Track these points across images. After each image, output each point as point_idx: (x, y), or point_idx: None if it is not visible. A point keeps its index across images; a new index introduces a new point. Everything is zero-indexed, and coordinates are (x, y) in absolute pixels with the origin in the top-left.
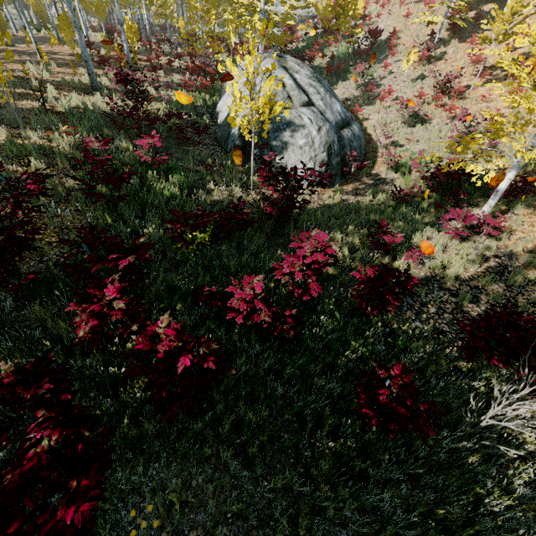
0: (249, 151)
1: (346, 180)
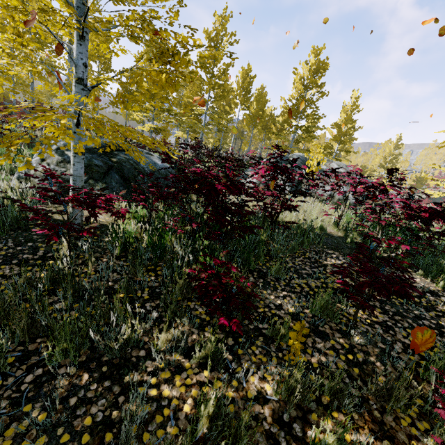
0: None
1: None
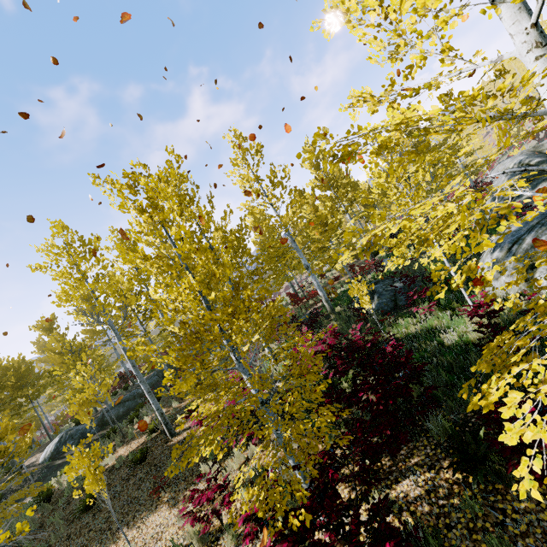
0: None
1: None
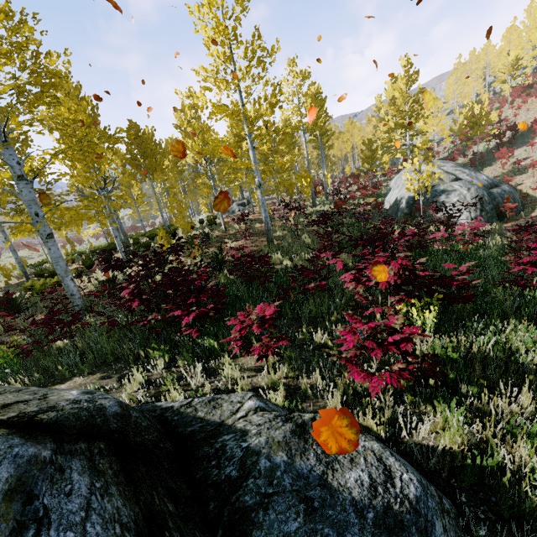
0: (415, 213)
1: (504, 222)
